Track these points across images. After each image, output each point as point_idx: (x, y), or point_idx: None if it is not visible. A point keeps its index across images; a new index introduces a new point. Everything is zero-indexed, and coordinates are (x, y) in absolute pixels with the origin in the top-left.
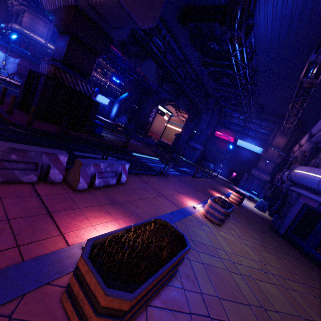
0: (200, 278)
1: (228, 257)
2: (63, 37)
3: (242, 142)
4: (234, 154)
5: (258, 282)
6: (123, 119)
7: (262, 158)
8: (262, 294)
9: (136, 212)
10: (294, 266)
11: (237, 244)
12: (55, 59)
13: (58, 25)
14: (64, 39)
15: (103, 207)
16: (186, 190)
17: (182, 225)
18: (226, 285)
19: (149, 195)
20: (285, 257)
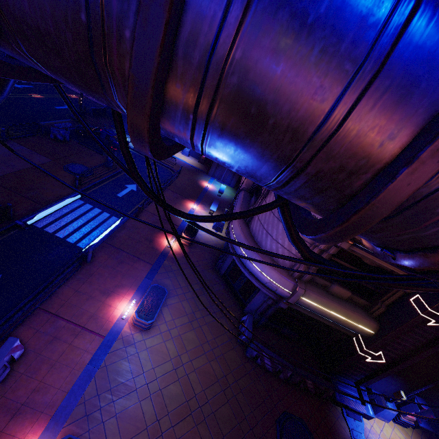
0: (110, 436)
1: (145, 380)
2: None
3: None
4: None
5: (164, 391)
6: None
7: None
8: (163, 403)
9: (47, 403)
10: (211, 329)
11: (161, 346)
12: None
13: None
14: None
15: (4, 435)
16: (120, 275)
17: (103, 372)
18: (133, 422)
19: (62, 347)
20: (208, 320)
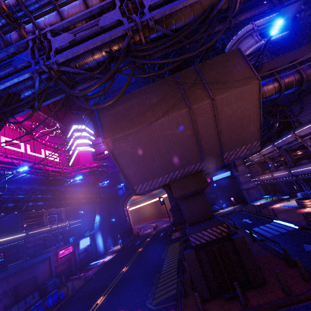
0: None
1: None
2: (193, 198)
3: (215, 177)
4: (218, 187)
5: None
6: (109, 242)
7: (239, 176)
8: None
9: None
10: None
11: None
12: (199, 221)
13: (186, 193)
14: (197, 199)
15: None
16: None
17: None
18: None
19: None
20: None
